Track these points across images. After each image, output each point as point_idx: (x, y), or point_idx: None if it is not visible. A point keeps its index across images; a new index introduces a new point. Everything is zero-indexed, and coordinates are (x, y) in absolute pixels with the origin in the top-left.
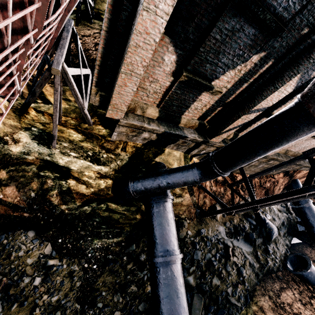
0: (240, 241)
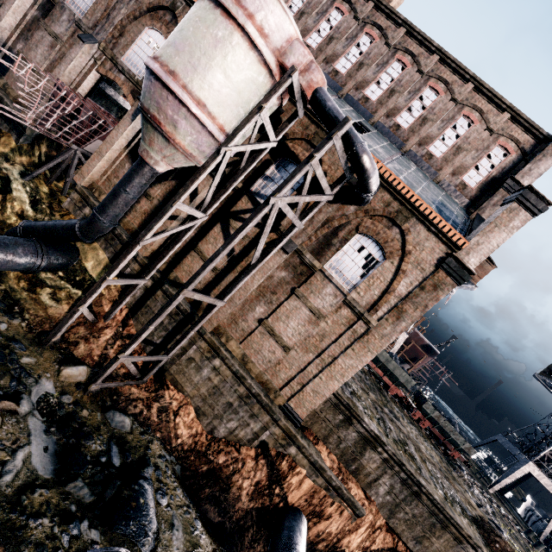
0: (47, 439)
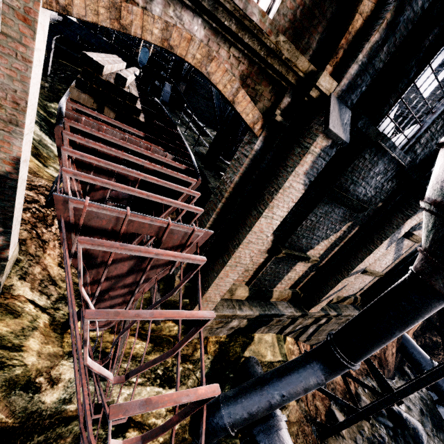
0: None
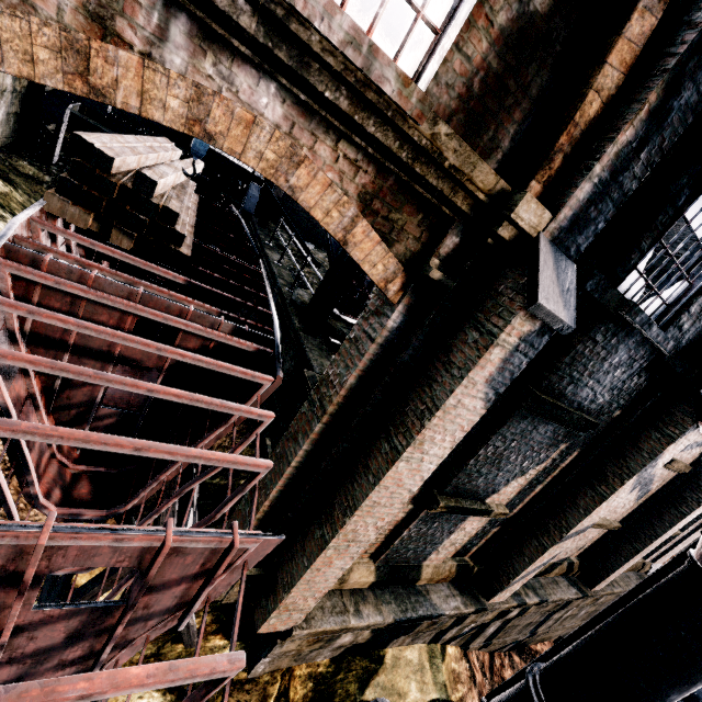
0: None
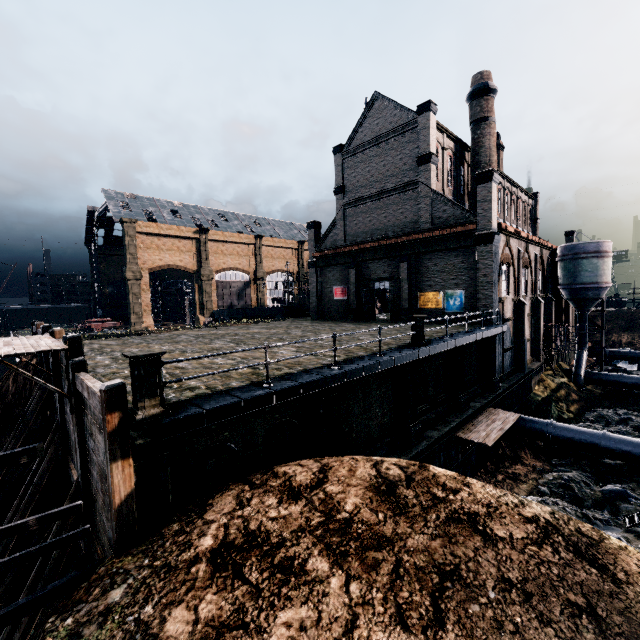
0: None
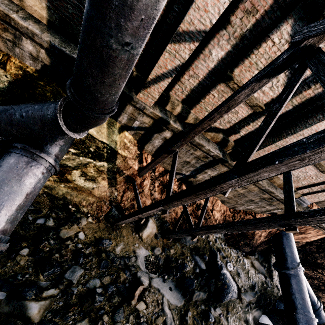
0: (167, 283)
